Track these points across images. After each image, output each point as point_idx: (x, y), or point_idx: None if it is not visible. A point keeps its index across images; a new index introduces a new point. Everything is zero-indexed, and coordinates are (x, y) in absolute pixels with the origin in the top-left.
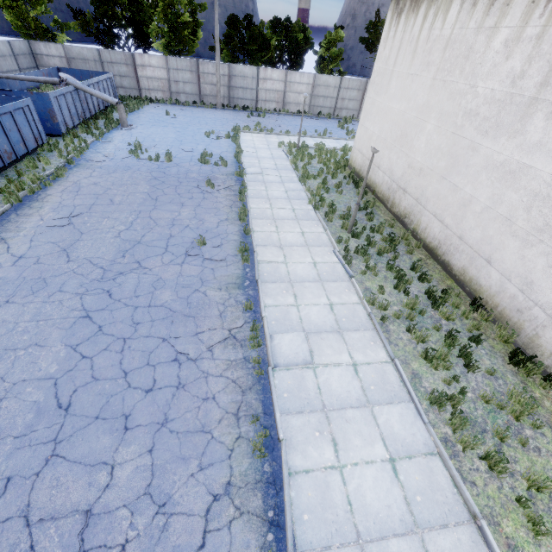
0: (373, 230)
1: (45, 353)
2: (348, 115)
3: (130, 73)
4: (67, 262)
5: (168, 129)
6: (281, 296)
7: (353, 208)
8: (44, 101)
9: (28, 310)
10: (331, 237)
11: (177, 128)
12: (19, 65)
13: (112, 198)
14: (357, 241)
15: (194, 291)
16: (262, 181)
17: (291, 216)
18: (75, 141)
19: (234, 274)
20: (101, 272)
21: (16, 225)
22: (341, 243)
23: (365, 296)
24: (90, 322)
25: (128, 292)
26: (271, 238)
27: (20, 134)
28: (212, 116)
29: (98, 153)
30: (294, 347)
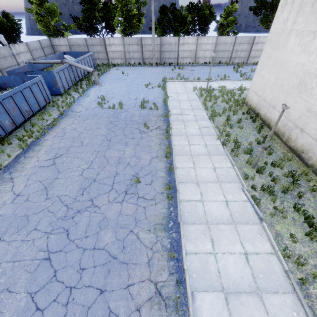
0: (274, 165)
1: (11, 300)
2: (240, 61)
3: (103, 50)
4: (45, 200)
5: (122, 84)
6: (200, 241)
7: (253, 141)
8: (51, 75)
9: (11, 249)
10: (239, 174)
11: (128, 83)
12: (45, 53)
13: (82, 141)
14: (261, 176)
15: (129, 232)
16: (182, 120)
17: (204, 151)
18: (68, 98)
19: (160, 214)
20: (65, 210)
21: (22, 166)
22: (247, 179)
23: (277, 243)
24: (49, 265)
25: (80, 232)
26: (189, 174)
27: (35, 98)
28: (150, 72)
29: (80, 105)
30: (215, 314)
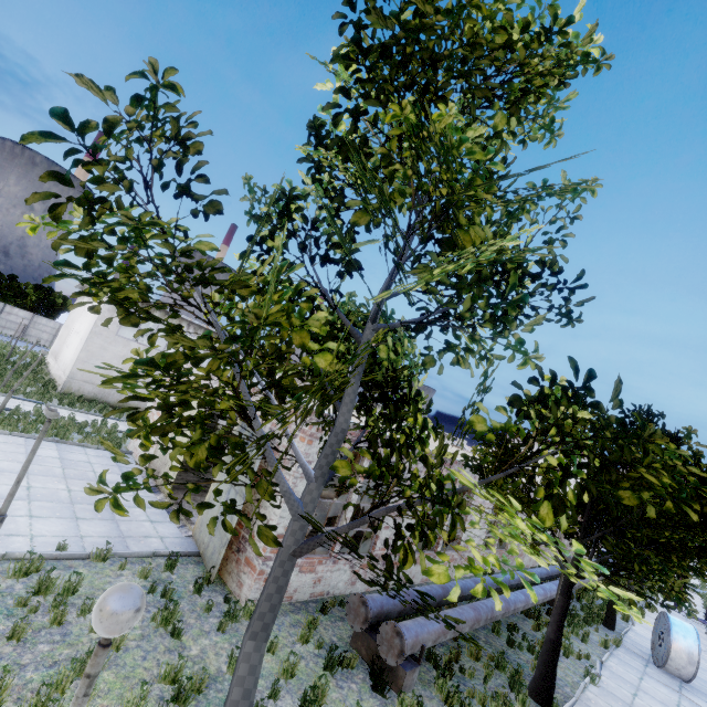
0: (24, 367)
1: None
2: None
3: None
4: None
5: None
6: None
7: (22, 364)
8: None
9: None
10: None
11: None
12: None
13: None
14: (7, 365)
15: None
16: None
17: None
18: None
19: None
20: None
21: None
22: None
23: None
24: None
25: None
26: None
27: None
28: None
29: None
30: None
